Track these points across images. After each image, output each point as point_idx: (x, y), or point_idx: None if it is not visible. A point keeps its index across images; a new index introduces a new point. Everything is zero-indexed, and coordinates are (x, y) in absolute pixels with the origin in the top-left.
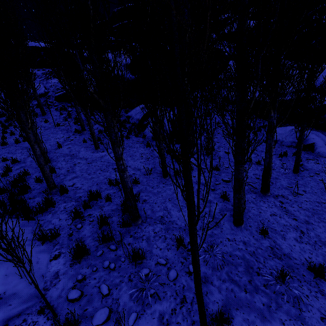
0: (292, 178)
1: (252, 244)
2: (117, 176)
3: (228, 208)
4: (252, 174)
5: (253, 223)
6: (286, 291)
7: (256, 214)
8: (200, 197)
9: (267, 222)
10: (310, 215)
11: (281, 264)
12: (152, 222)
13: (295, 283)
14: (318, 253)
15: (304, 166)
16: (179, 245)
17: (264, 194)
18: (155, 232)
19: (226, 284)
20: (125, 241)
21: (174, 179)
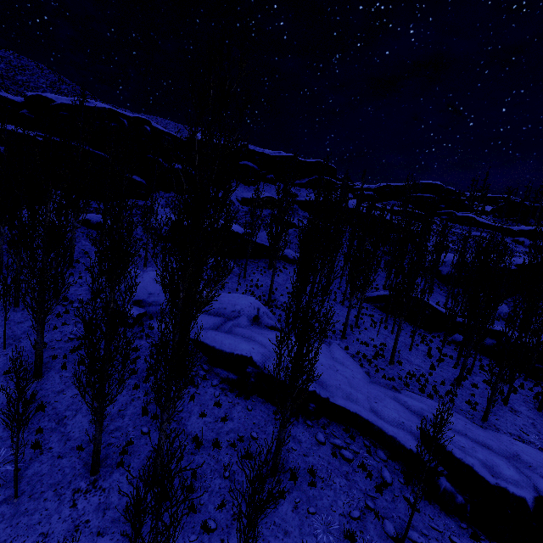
0: None
1: None
2: None
3: None
4: None
5: None
6: None
7: None
8: None
9: None
10: None
11: None
12: None
13: None
14: None
15: None
16: None
17: None
18: None
19: None
20: None
21: None
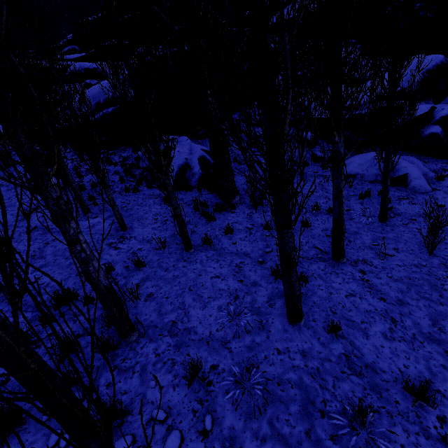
0: (378, 230)
1: (317, 354)
2: (113, 256)
3: (283, 291)
4: (321, 230)
5: (320, 315)
6: (367, 444)
7: (325, 297)
8: (240, 278)
9: (340, 310)
10: (405, 288)
11: (362, 384)
12: (156, 334)
13: (383, 422)
14: (418, 356)
15: (394, 209)
16: (193, 377)
17: (337, 262)
18: (158, 353)
19: (266, 447)
20: (103, 379)
21: (203, 250)
